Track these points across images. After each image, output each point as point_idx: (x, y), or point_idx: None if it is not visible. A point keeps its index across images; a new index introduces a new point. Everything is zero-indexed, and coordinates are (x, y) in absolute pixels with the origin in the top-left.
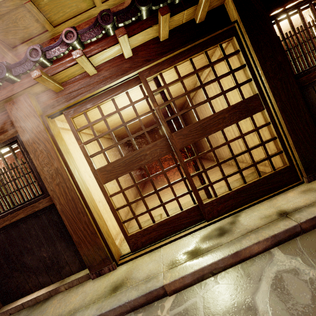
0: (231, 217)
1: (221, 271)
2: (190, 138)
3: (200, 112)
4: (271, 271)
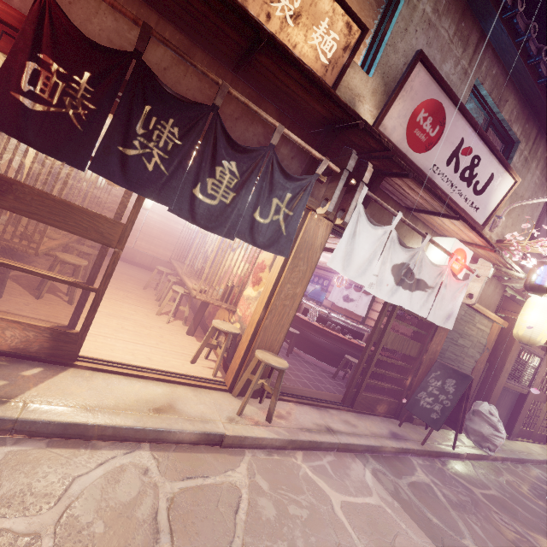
0: (539, 444)
1: None
2: None
3: None
4: None
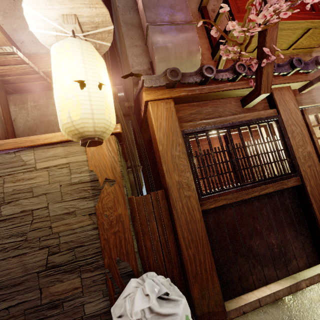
0: None
1: None
2: None
3: None
4: None
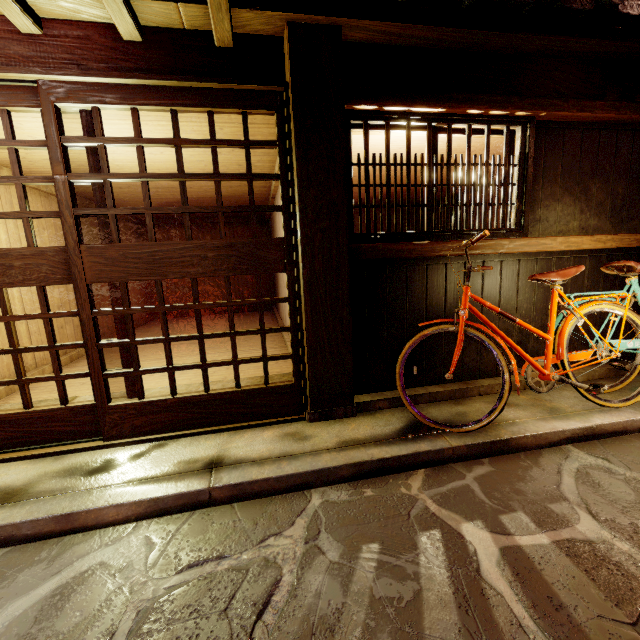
0: (153, 444)
1: (23, 543)
2: (121, 269)
3: (279, 227)
4: (92, 561)
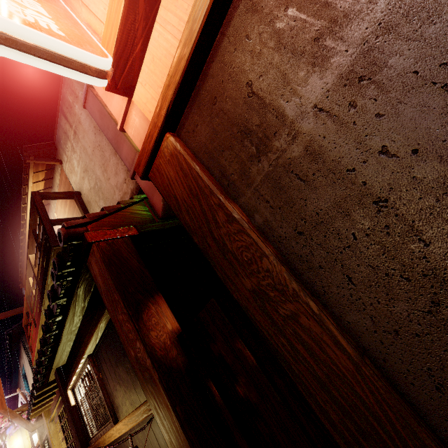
0: None
1: None
2: None
3: None
4: None
